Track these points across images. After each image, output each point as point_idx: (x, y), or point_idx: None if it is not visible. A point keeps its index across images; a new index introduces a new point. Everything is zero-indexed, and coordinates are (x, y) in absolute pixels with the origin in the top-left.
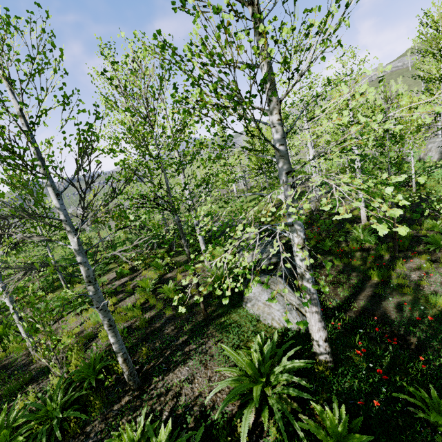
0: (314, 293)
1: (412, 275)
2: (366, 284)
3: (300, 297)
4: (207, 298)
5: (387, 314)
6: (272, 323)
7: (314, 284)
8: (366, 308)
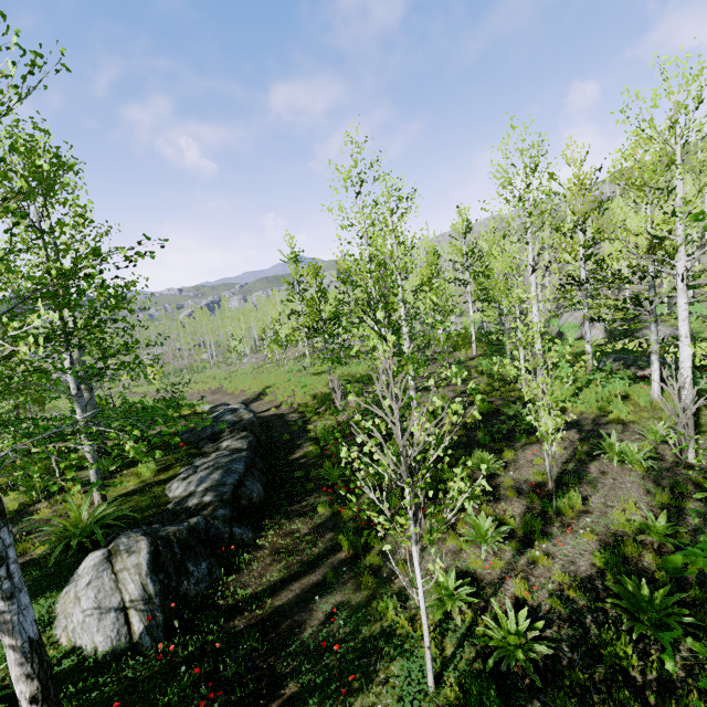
0: (7, 610)
1: (401, 551)
2: (324, 559)
3: (153, 584)
4: (31, 565)
5: (301, 627)
6: (61, 636)
7: (8, 595)
8: (281, 610)
